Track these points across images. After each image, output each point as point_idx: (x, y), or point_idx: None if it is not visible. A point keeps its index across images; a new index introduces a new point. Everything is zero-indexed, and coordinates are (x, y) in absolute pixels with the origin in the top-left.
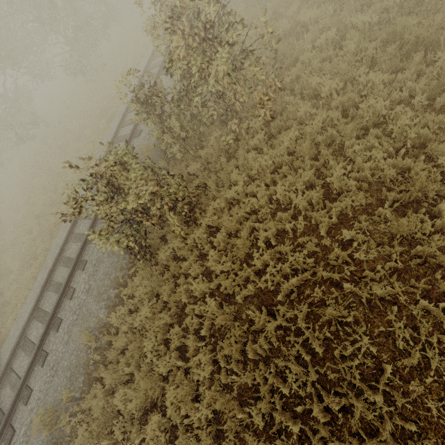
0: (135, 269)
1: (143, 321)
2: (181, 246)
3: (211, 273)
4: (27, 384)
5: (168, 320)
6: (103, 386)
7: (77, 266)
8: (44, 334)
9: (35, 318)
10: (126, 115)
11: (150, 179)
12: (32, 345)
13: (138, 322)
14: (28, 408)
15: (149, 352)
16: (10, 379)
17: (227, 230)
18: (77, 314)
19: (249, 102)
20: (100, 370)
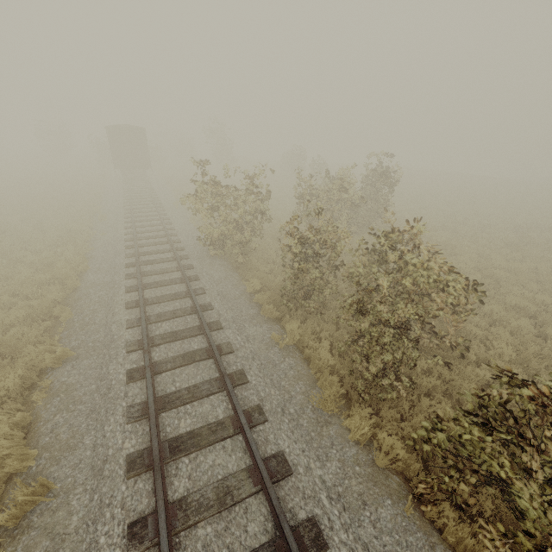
0: None
1: None
2: None
3: None
4: None
5: None
6: None
7: None
8: None
9: None
10: (150, 350)
11: None
12: None
13: None
14: None
15: None
16: None
17: None
18: None
19: None
20: None
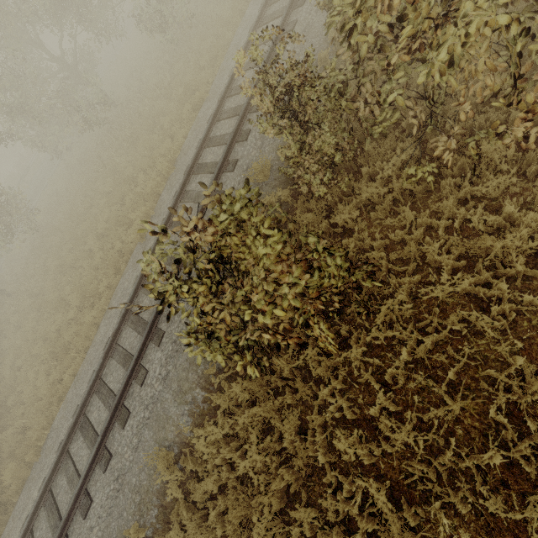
0: (234, 363)
1: (250, 472)
2: (315, 355)
3: (369, 421)
4: (86, 488)
5: (292, 486)
6: (183, 529)
7: (151, 337)
8: (107, 426)
9: (97, 394)
10: (224, 100)
11: (287, 253)
12: (92, 432)
13: (241, 469)
14: (87, 524)
15: (260, 535)
16: (66, 468)
17: (409, 352)
18: (150, 411)
19: (468, 98)
20: (180, 508)
